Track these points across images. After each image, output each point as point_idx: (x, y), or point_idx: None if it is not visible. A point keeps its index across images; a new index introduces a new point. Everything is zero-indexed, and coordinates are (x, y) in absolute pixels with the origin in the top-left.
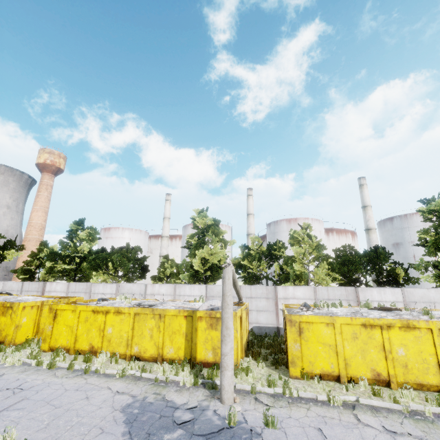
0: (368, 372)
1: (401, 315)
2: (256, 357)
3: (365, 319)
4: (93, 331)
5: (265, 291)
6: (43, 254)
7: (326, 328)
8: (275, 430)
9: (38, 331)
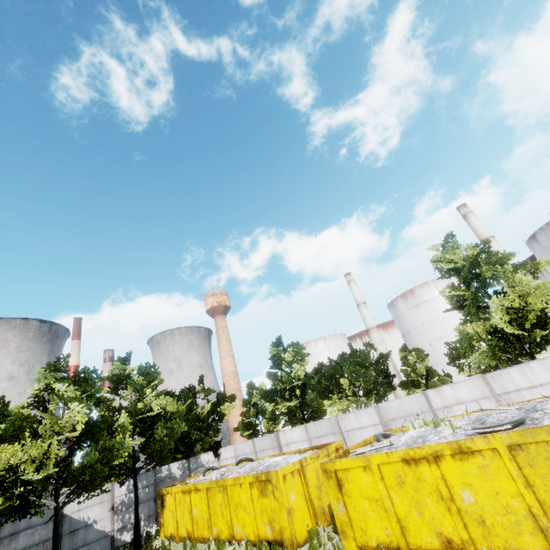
0: None
1: None
2: None
3: None
4: (428, 502)
5: None
6: (255, 398)
7: None
8: None
9: (316, 513)
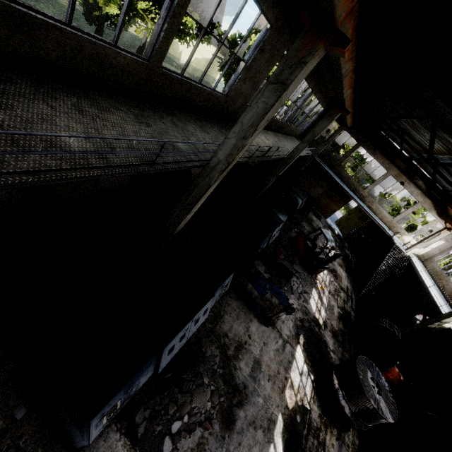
0: None
1: None
2: None
3: None
4: None
5: None
6: None
7: None
8: None
9: None
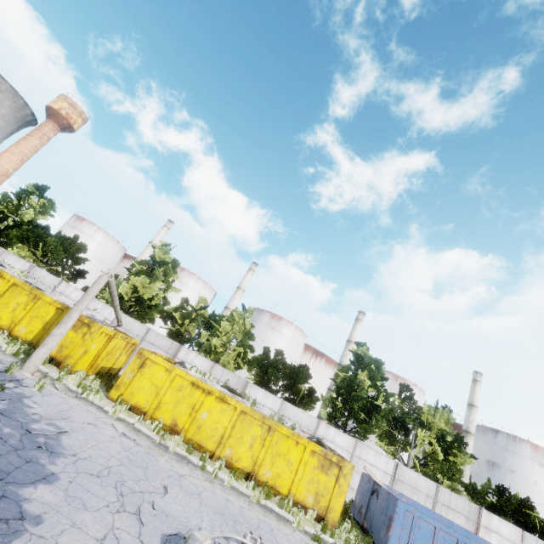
0: (169, 420)
1: (236, 397)
2: (100, 379)
3: (197, 379)
4: None
5: (169, 344)
6: None
7: (164, 372)
8: (39, 392)
9: None
